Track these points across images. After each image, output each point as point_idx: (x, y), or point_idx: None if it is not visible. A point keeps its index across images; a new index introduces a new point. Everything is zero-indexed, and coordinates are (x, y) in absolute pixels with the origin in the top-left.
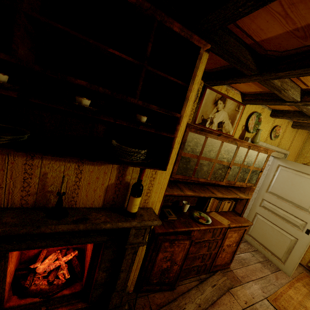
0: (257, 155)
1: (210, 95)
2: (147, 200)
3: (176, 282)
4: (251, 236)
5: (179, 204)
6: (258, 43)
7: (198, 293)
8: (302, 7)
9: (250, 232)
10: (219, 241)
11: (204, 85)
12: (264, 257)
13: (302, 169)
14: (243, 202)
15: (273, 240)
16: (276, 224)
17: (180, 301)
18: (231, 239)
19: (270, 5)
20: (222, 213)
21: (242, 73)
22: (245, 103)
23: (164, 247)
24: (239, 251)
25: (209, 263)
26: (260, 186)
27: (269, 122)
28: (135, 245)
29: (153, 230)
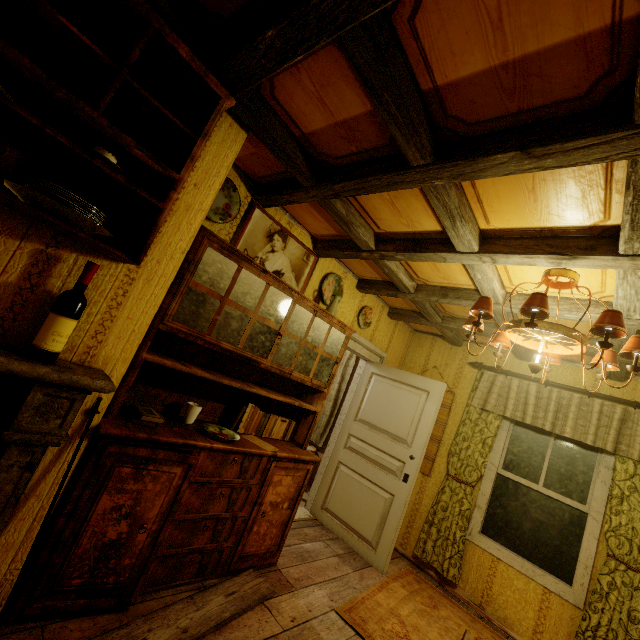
0: (329, 330)
1: (262, 220)
2: (94, 349)
3: (137, 583)
4: (329, 510)
5: (182, 413)
6: (307, 138)
7: (190, 608)
8: (333, 93)
9: (327, 504)
10: (253, 489)
11: (252, 202)
12: (348, 548)
13: (399, 377)
14: (309, 421)
15: (361, 507)
16: (367, 477)
17: (137, 626)
18: (279, 489)
19: (303, 79)
20: (269, 439)
21: (298, 185)
22: (318, 254)
23: (119, 478)
24: (302, 539)
25: (228, 546)
26: (347, 412)
27: (355, 298)
28: (36, 436)
29: (96, 428)
